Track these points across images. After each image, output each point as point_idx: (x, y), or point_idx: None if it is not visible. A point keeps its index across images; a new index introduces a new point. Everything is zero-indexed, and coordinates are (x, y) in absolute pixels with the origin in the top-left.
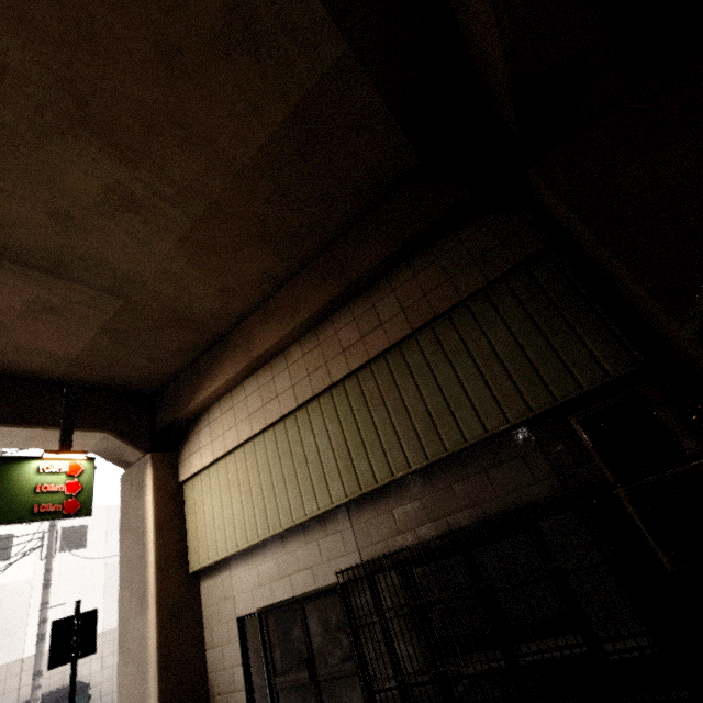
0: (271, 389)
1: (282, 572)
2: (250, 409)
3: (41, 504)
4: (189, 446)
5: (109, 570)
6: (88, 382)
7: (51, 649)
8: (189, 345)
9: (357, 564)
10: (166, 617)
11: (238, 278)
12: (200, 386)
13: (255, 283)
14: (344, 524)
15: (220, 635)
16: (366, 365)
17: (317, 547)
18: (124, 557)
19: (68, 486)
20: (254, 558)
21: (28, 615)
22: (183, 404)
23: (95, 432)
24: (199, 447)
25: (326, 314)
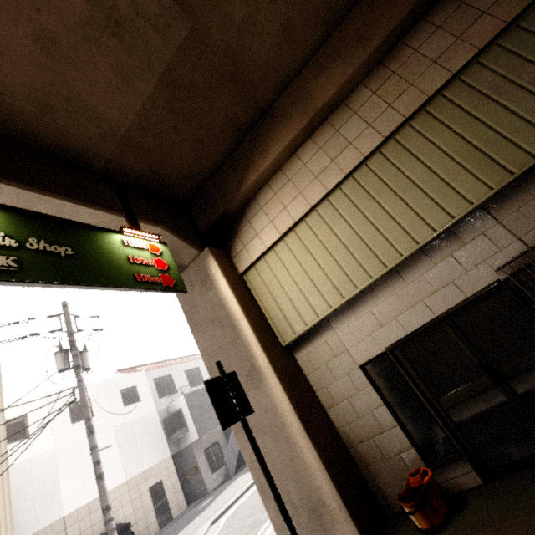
0: (339, 141)
1: (410, 302)
2: (316, 170)
3: (139, 274)
4: (241, 238)
5: (118, 431)
6: (131, 177)
7: (216, 408)
8: (232, 123)
9: (522, 251)
10: (286, 382)
11: (303, 5)
12: (248, 167)
13: (313, 20)
14: (485, 224)
15: (341, 390)
16: (469, 63)
17: (454, 260)
18: (208, 349)
19: (155, 262)
20: (362, 305)
21: (58, 480)
22: (231, 193)
23: (152, 225)
24: (255, 233)
25: (398, 37)
